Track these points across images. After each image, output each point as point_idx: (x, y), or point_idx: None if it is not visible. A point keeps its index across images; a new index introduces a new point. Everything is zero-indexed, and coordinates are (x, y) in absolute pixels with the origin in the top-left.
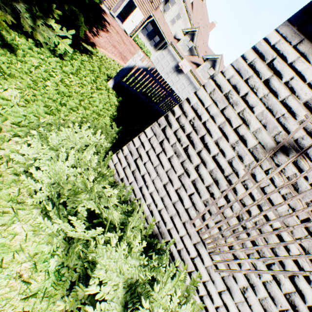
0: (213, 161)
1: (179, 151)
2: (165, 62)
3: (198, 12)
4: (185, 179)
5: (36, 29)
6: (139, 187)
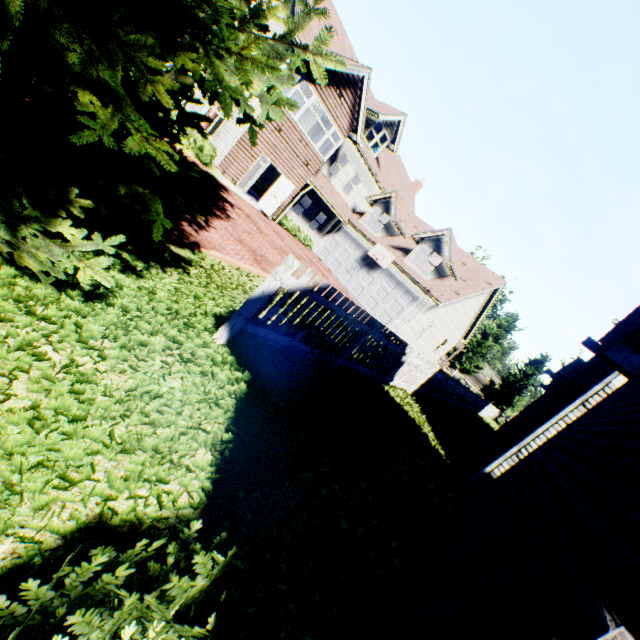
0: None
1: None
2: (341, 253)
3: (390, 170)
4: None
5: (19, 246)
6: None
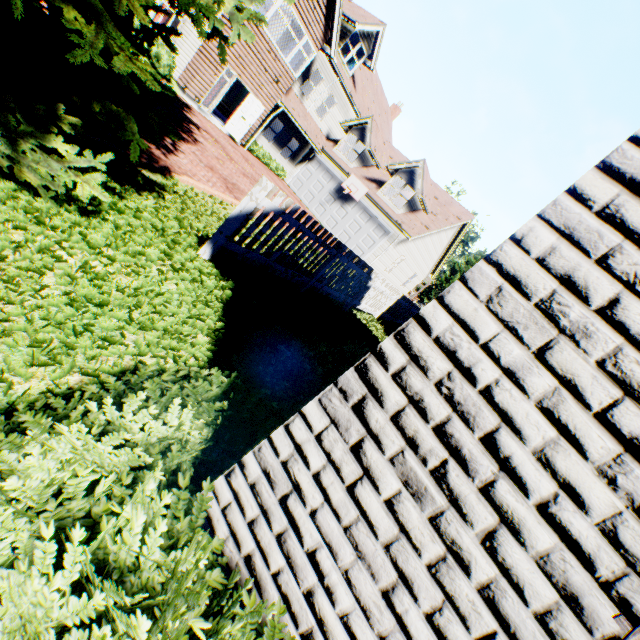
0: (545, 521)
1: (417, 480)
2: (315, 184)
3: (366, 91)
4: (454, 577)
5: (19, 161)
6: (305, 593)
